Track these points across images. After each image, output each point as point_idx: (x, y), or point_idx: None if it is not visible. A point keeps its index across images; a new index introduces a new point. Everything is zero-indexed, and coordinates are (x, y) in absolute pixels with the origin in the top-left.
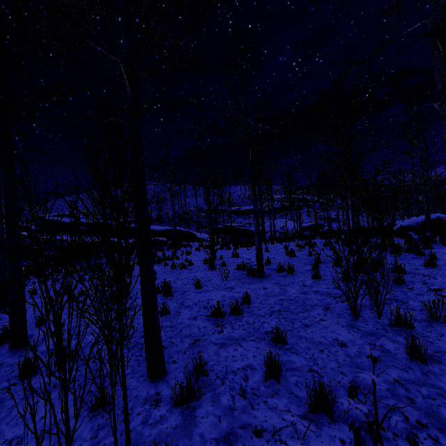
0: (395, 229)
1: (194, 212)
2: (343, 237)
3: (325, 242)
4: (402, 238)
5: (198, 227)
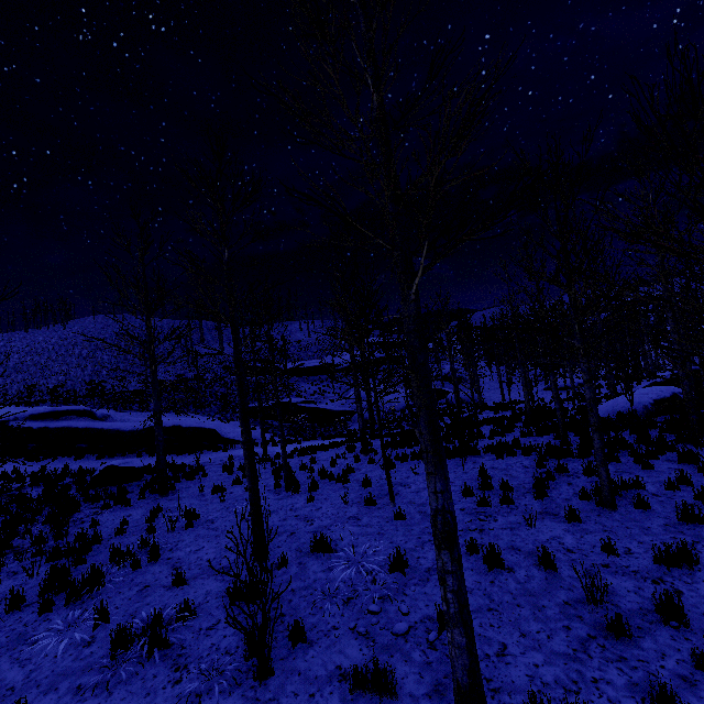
0: (606, 418)
1: (218, 373)
2: (558, 461)
3: (536, 487)
4: (680, 462)
5: (223, 408)
